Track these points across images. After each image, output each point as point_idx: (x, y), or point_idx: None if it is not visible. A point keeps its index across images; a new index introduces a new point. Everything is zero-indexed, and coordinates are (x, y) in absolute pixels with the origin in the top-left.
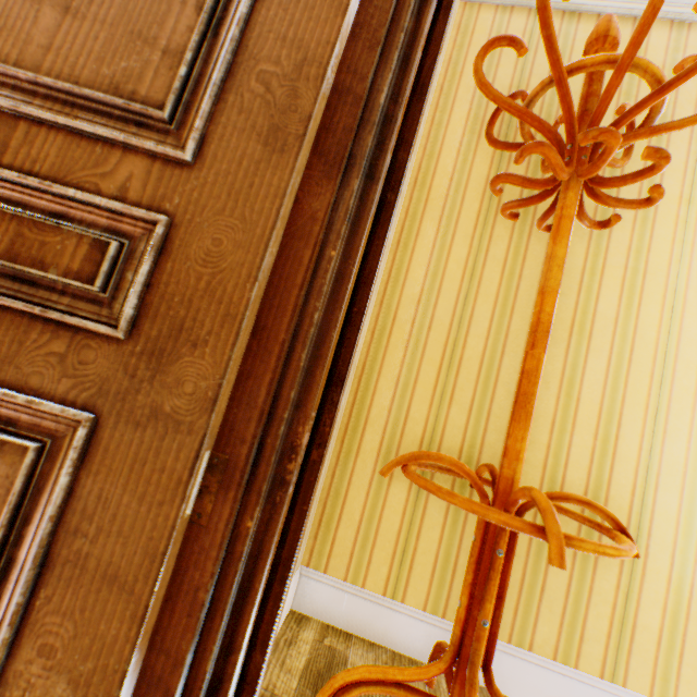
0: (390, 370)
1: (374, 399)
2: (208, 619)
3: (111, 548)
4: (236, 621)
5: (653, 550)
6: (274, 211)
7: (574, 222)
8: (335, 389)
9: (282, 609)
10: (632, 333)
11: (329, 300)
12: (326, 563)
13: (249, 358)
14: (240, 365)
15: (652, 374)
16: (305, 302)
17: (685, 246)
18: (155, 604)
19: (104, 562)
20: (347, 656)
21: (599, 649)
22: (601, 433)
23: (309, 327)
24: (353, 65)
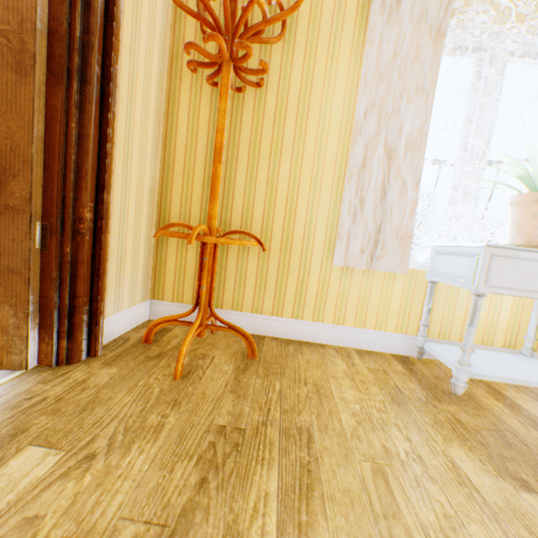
0: (177, 191)
1: (171, 209)
2: (62, 286)
3: (8, 261)
4: (75, 287)
5: (314, 260)
6: (32, 109)
7: (269, 82)
8: (102, 193)
9: (105, 289)
10: (302, 149)
11: (78, 149)
12: (162, 296)
13: (47, 181)
14: (43, 185)
15: (313, 171)
16: (66, 152)
17: (330, 90)
18: (35, 280)
19: (7, 266)
20: (174, 329)
21: (291, 307)
22: (289, 207)
23: (72, 163)
24: (56, 16)
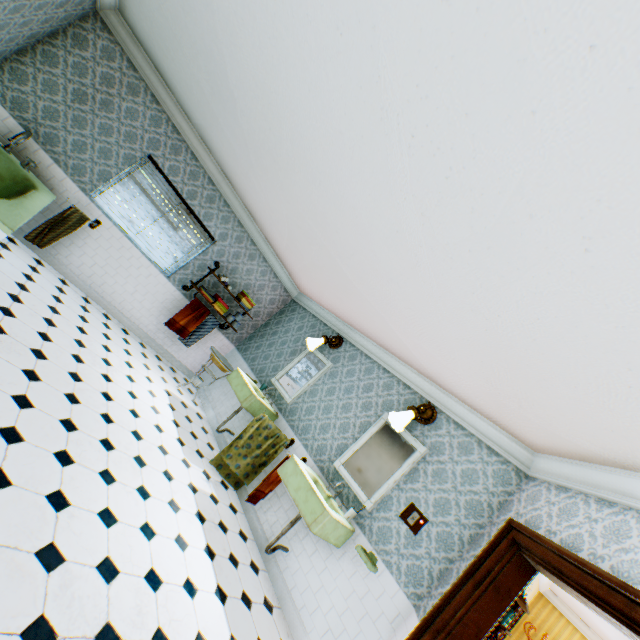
0: None
1: None
2: None
3: None
4: None
5: None
6: None
7: None
8: None
9: None
10: None
11: None
12: None
13: None
14: None
15: None
16: None
17: None
18: None
19: None
20: None
21: None
22: None
23: None
24: None
